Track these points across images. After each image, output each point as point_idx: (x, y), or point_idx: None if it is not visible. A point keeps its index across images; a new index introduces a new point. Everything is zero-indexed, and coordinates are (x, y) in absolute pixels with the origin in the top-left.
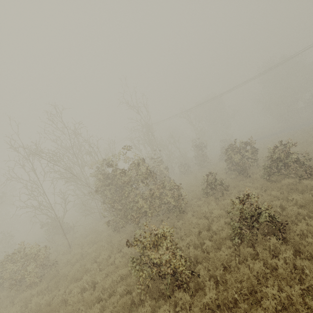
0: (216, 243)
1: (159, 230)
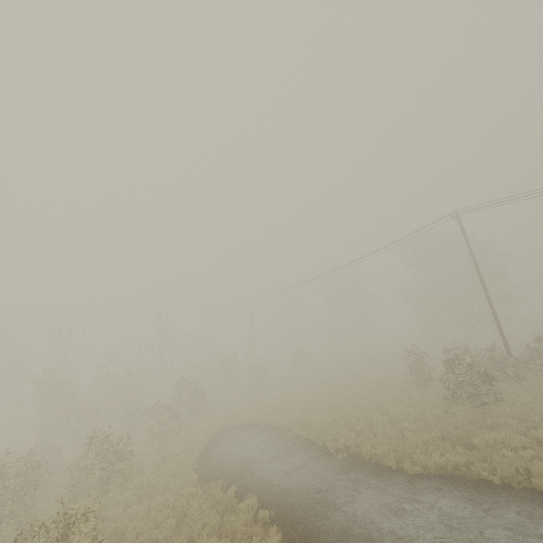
0: None
1: None
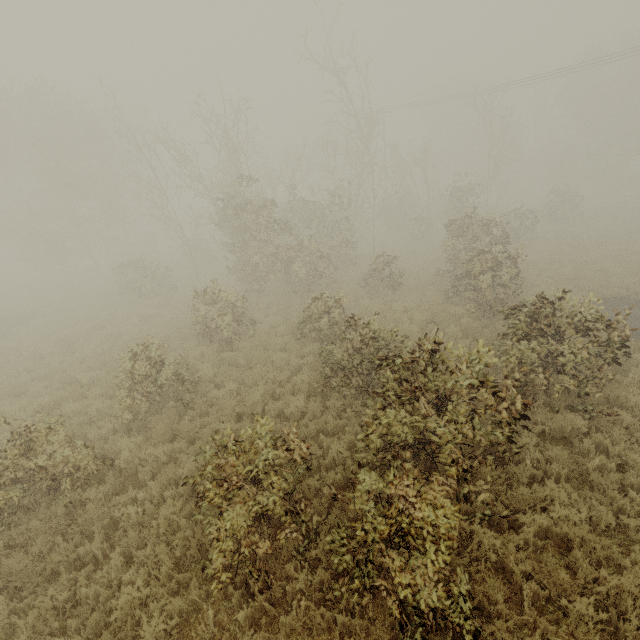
0: (286, 330)
1: (221, 292)
